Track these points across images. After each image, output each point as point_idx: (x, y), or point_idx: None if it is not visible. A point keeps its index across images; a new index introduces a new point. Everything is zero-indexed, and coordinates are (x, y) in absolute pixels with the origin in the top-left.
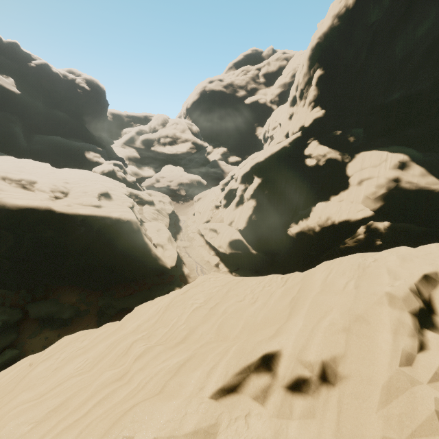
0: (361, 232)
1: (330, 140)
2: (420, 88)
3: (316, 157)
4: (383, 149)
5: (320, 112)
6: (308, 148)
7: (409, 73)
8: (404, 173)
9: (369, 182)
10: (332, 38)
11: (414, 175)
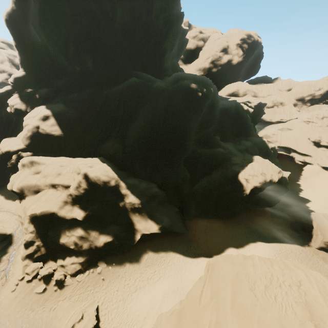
0: (14, 159)
1: (24, 95)
2: (88, 66)
3: (10, 106)
4: (48, 106)
5: (20, 73)
6: (9, 99)
7: (73, 55)
8: (43, 123)
9: (26, 127)
10: (15, 18)
11: (47, 125)
